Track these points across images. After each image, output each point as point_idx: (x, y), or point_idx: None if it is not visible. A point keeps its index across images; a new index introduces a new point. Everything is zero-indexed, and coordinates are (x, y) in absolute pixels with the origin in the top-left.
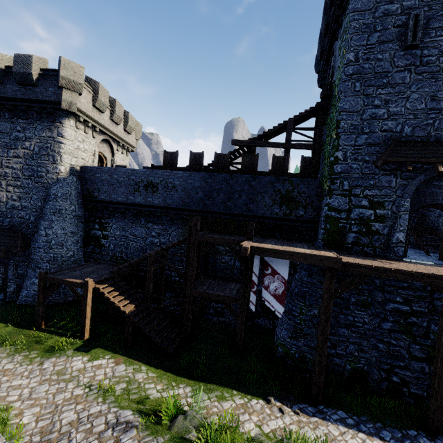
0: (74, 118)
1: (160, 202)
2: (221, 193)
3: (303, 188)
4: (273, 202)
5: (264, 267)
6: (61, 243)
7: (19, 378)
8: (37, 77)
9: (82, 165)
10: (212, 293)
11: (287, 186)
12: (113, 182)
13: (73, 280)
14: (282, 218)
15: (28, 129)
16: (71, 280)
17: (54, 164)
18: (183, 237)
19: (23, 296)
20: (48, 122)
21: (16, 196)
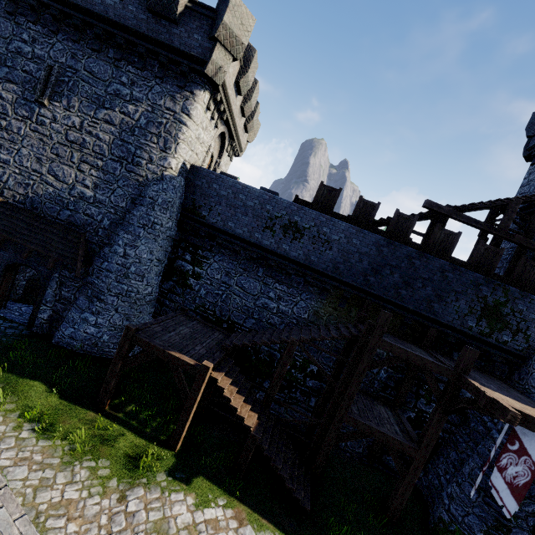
0: (210, 91)
1: (299, 256)
2: (396, 273)
3: (521, 306)
4: (469, 310)
5: (509, 439)
6: (142, 272)
7: (96, 530)
8: (182, 11)
9: (193, 162)
10: (377, 429)
11: (498, 295)
12: (237, 204)
13: (182, 357)
14: (475, 336)
15: (138, 86)
16: (179, 356)
17: (163, 152)
18: (355, 333)
19: (66, 336)
20: (173, 85)
21: (91, 182)
